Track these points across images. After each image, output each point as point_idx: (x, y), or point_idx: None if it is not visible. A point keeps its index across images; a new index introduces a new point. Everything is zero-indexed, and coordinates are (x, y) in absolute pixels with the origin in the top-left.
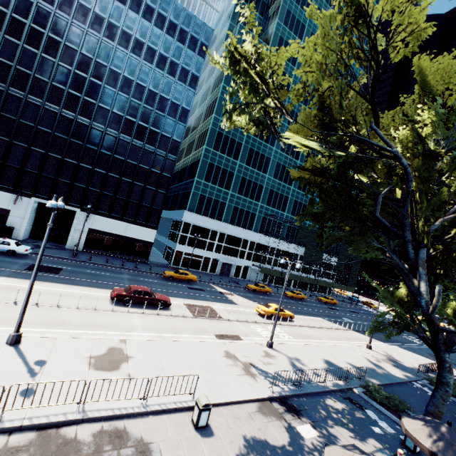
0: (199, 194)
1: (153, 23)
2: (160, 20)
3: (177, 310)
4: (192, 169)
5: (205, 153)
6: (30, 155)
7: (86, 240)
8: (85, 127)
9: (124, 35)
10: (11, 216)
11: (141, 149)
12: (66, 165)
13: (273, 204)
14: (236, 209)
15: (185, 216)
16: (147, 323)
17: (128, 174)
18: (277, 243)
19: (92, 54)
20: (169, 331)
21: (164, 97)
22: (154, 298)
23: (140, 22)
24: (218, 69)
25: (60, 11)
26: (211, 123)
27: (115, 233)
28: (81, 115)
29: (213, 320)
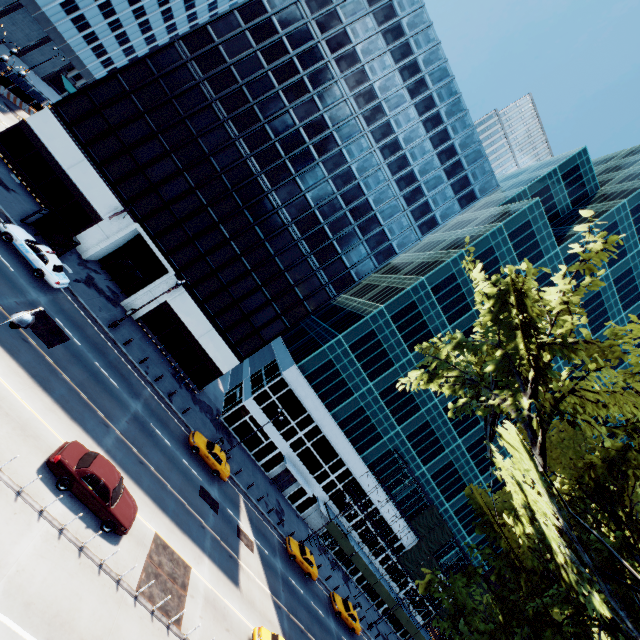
0: (328, 358)
1: (430, 135)
2: (441, 137)
3: (126, 549)
4: (346, 318)
5: (376, 315)
6: (176, 179)
7: (151, 312)
8: (260, 191)
9: (385, 127)
10: (98, 226)
11: (302, 257)
12: (204, 215)
13: (416, 443)
14: (361, 411)
15: (290, 371)
16: (36, 567)
17: (264, 273)
18: (382, 500)
19: (333, 123)
20: (46, 625)
21: (378, 220)
22: (109, 507)
23: (416, 125)
24: (470, 229)
25: (336, 63)
26: (413, 286)
27: (189, 328)
28: (267, 175)
29: (157, 625)
